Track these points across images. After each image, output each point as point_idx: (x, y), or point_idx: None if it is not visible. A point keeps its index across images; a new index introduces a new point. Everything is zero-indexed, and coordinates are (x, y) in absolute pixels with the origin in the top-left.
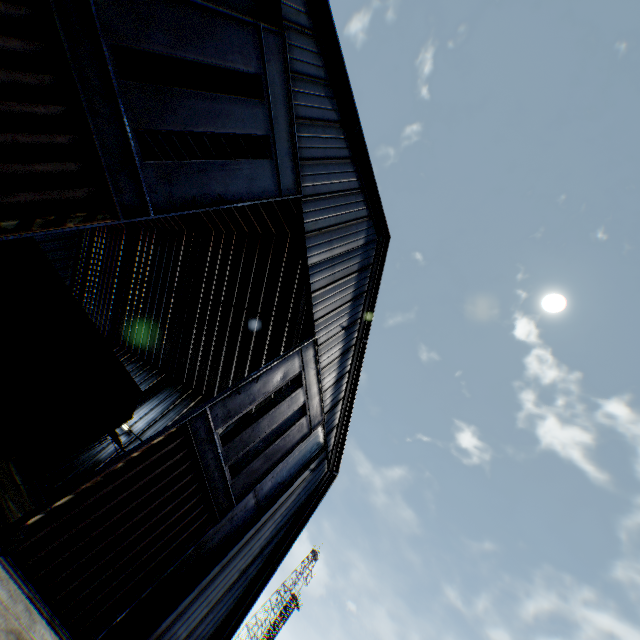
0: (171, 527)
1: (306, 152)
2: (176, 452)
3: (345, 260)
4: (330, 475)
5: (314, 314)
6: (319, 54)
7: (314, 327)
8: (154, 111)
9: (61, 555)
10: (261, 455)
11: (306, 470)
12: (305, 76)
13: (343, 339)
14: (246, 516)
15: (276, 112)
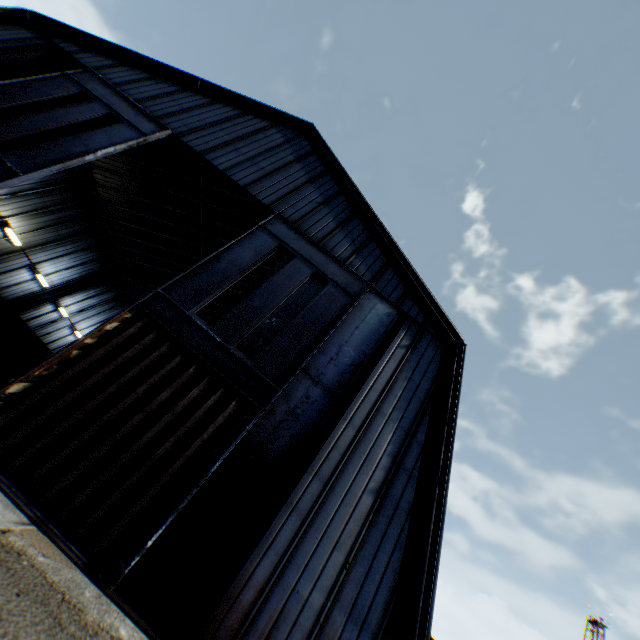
0: (184, 419)
1: (161, 113)
2: (144, 336)
3: (270, 157)
4: (455, 350)
5: (263, 201)
6: (134, 71)
7: (270, 209)
8: (4, 131)
9: (33, 445)
10: (283, 331)
11: (390, 344)
12: (129, 83)
13: (330, 212)
14: (320, 410)
15: (110, 102)
